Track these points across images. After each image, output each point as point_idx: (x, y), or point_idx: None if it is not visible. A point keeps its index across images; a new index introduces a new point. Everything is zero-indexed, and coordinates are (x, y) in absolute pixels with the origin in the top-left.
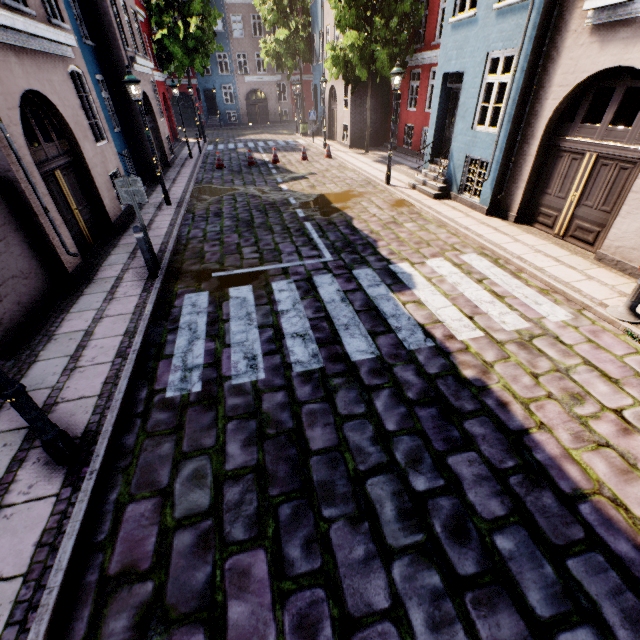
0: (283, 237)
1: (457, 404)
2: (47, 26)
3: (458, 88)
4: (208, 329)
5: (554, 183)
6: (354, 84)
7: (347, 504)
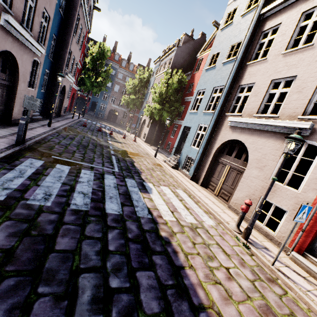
0: (99, 156)
1: (152, 246)
2: (35, 41)
3: (188, 132)
4: (31, 175)
5: (216, 173)
6: (153, 120)
7: (60, 286)
